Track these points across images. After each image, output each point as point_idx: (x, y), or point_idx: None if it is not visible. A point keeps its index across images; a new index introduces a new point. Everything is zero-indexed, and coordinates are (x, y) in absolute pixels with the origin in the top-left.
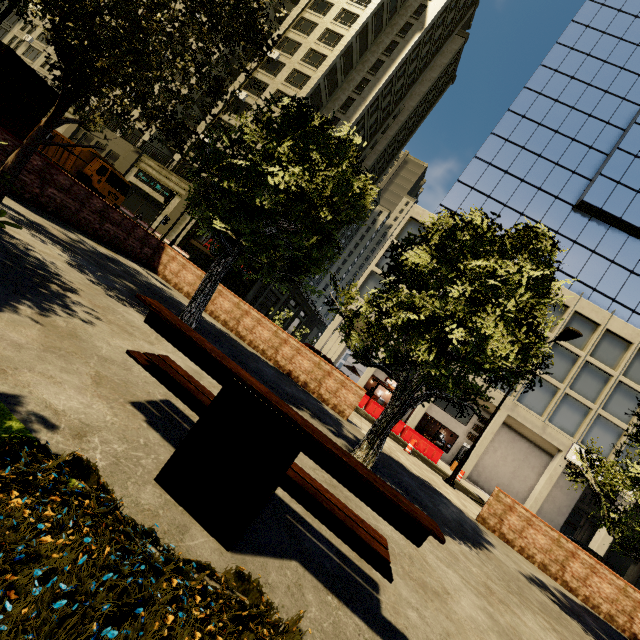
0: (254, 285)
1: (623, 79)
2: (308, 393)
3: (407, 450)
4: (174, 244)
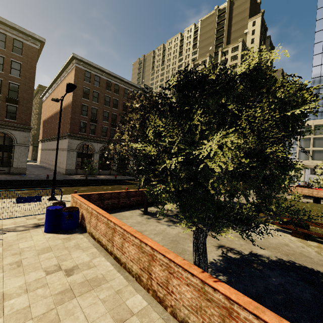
0: None
1: None
2: None
3: None
4: None
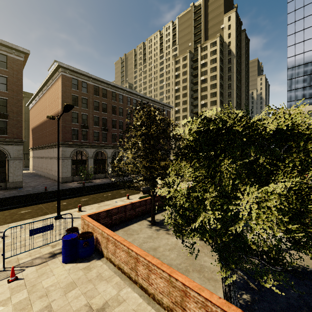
0: None
1: None
2: None
3: None
4: None
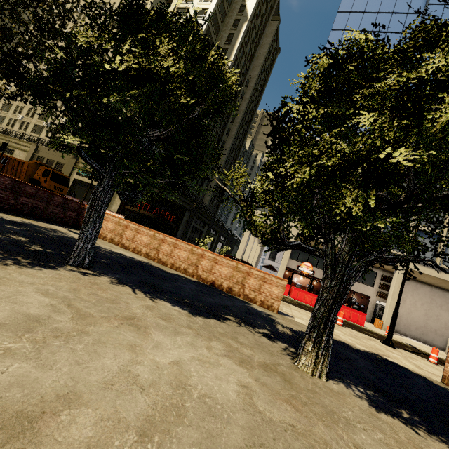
0: (180, 226)
1: (402, 1)
2: (234, 297)
3: (339, 323)
4: (111, 211)
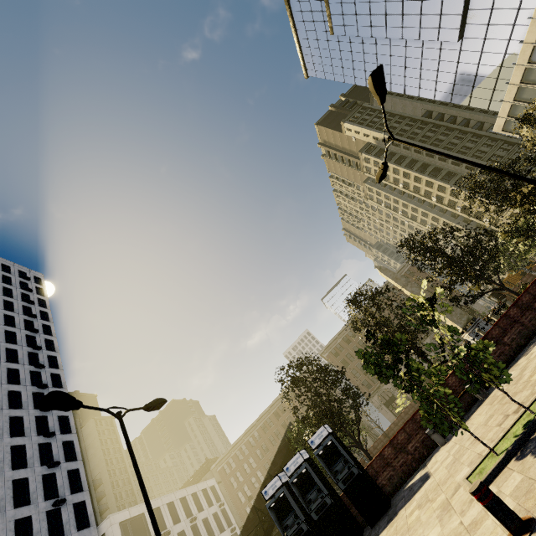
0: None
1: (381, 51)
2: None
3: None
4: None
